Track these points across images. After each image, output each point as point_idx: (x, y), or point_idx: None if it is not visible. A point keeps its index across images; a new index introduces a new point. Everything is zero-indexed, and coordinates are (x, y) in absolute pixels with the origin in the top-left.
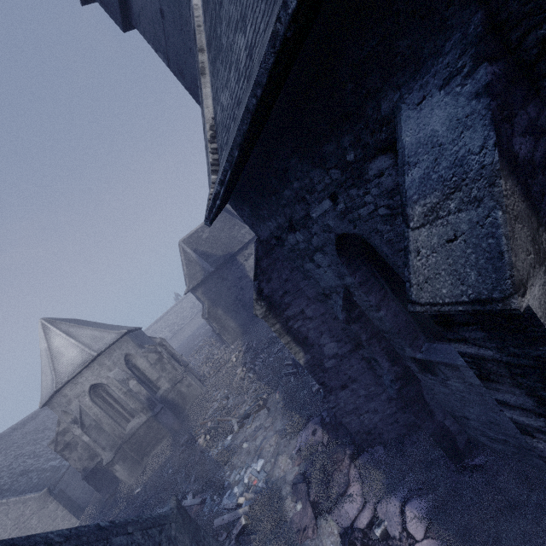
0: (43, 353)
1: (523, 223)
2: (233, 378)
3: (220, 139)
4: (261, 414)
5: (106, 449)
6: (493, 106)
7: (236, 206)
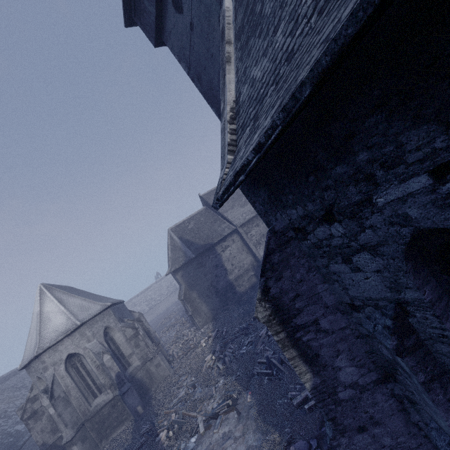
0: (34, 316)
1: None
2: (201, 365)
3: (243, 117)
4: (230, 417)
5: (68, 425)
6: None
7: (249, 190)
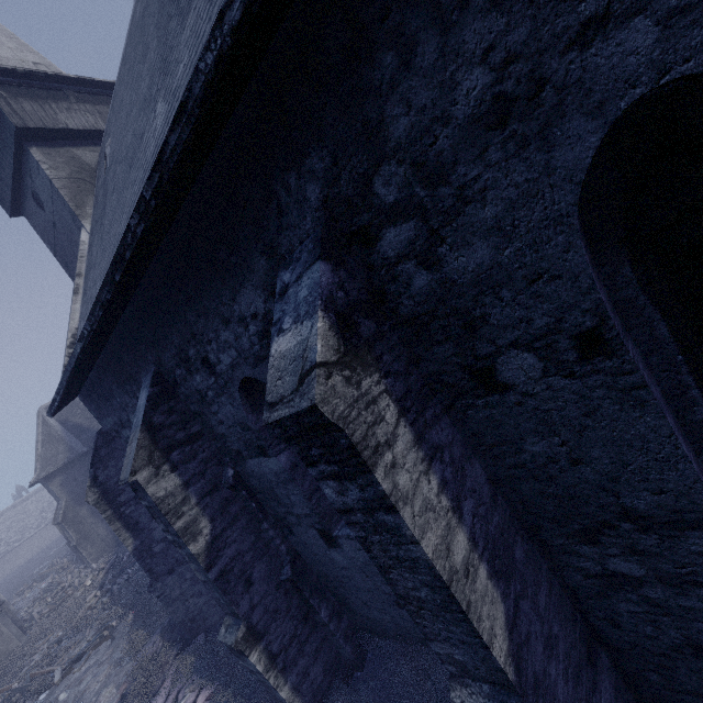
0: None
1: (146, 449)
2: (78, 610)
3: None
4: (101, 648)
5: None
6: (147, 404)
7: (85, 400)
